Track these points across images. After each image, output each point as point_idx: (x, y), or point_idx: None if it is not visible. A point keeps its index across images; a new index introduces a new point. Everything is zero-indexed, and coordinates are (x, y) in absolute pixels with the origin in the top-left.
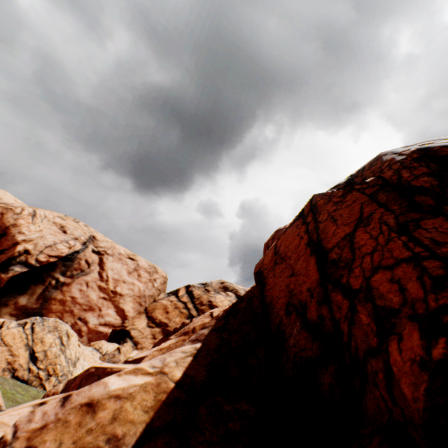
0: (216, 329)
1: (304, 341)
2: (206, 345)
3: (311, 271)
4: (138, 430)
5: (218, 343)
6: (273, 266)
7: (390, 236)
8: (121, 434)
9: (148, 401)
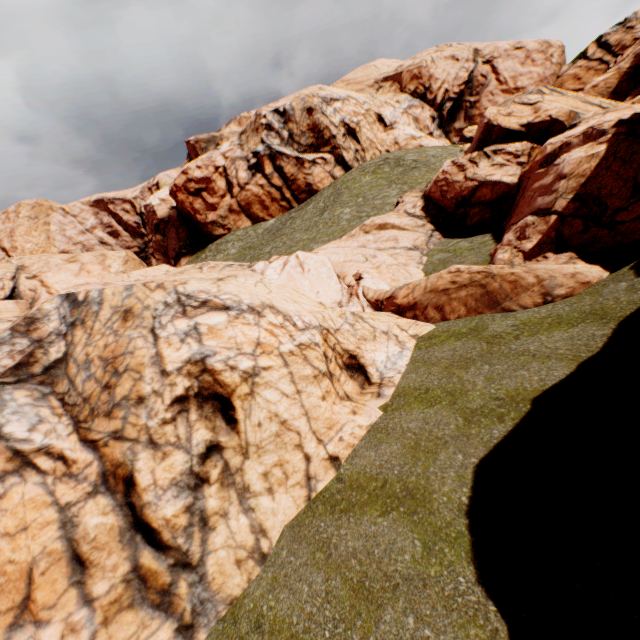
0: None
1: None
2: (639, 52)
3: None
4: (615, 84)
5: None
6: None
7: None
8: (609, 87)
9: (615, 78)
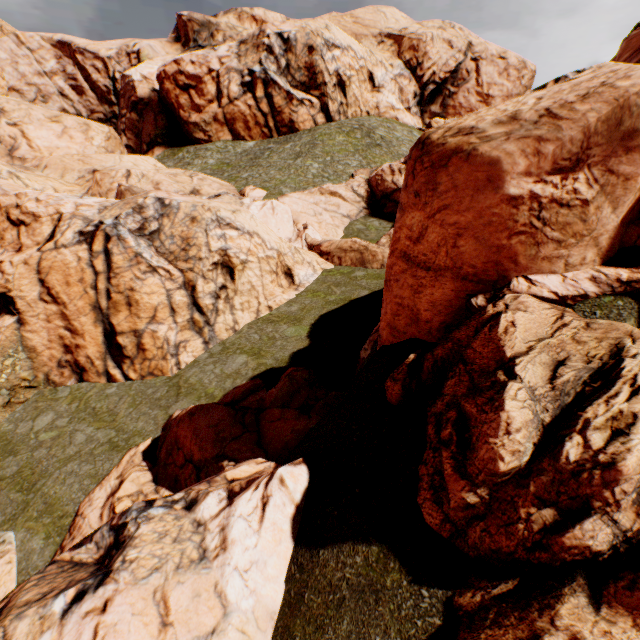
0: None
1: None
2: None
3: None
4: None
5: None
6: None
7: None
8: None
9: None
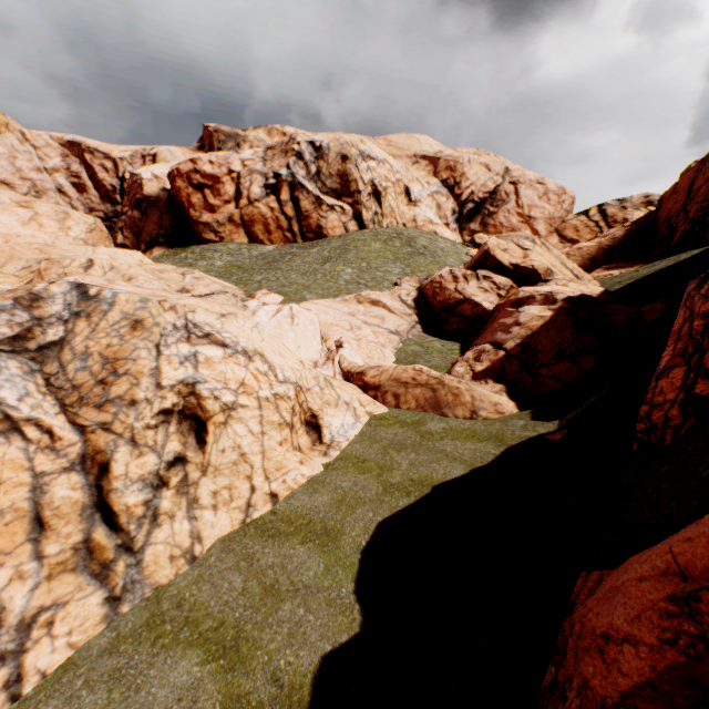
0: (623, 231)
1: (664, 233)
2: (617, 236)
3: (681, 203)
4: (593, 254)
5: (623, 236)
6: (668, 197)
7: (706, 191)
8: (589, 254)
9: (595, 249)
